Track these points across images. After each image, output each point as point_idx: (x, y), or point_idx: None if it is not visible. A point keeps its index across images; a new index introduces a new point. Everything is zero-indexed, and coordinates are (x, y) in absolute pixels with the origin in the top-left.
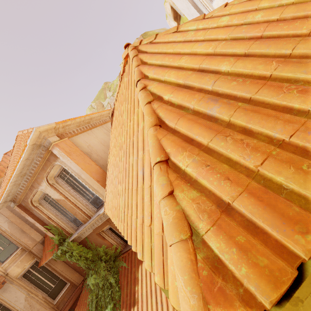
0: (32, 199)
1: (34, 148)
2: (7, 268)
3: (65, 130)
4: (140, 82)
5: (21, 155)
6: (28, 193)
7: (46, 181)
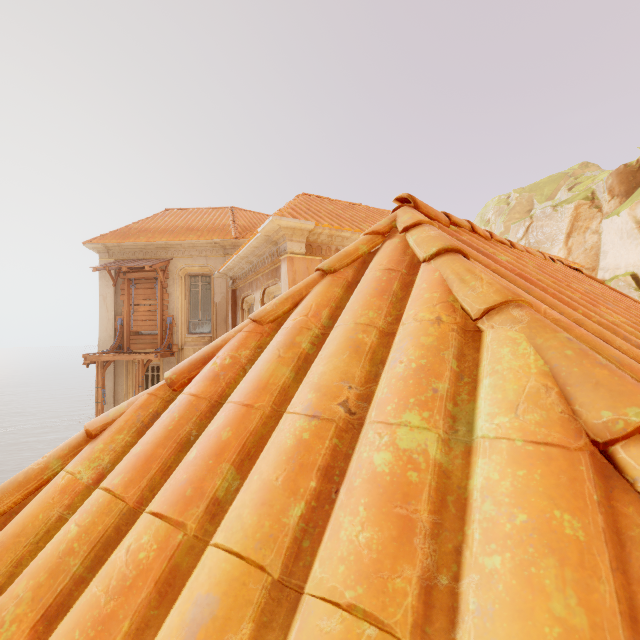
0: (246, 297)
1: (269, 241)
2: (188, 343)
3: (332, 241)
4: (142, 394)
5: (250, 238)
6: (246, 286)
7: (262, 292)
